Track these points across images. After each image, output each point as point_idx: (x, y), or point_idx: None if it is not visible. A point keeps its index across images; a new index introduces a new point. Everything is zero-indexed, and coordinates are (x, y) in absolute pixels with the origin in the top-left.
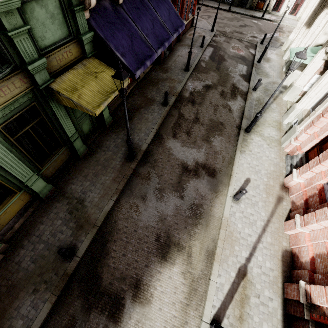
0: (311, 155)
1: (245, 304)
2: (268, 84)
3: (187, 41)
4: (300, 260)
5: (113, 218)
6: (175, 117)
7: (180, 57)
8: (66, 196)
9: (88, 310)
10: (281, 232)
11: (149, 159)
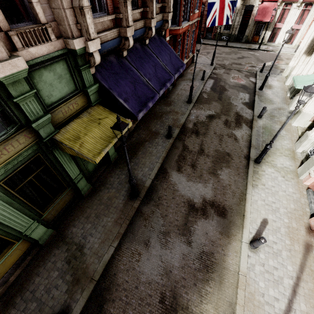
0: None
1: None
2: (274, 111)
3: (189, 75)
4: None
5: (113, 269)
6: (179, 149)
7: (182, 90)
8: (66, 241)
9: None
10: None
11: (153, 196)
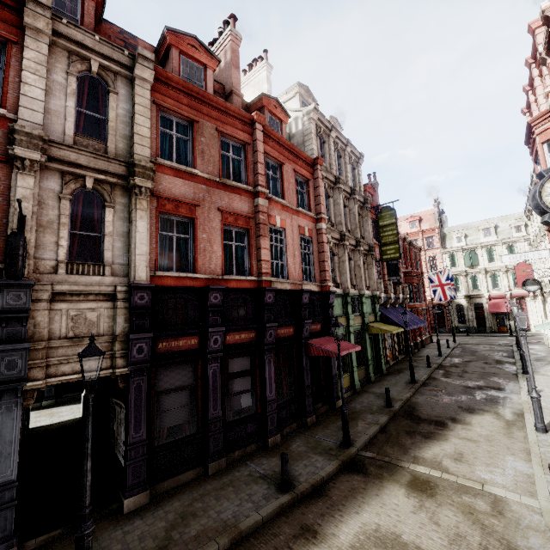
0: None
1: None
2: (538, 357)
3: (432, 346)
4: None
5: (413, 401)
6: (442, 371)
7: (429, 352)
8: (370, 392)
9: (417, 423)
10: None
11: (429, 384)
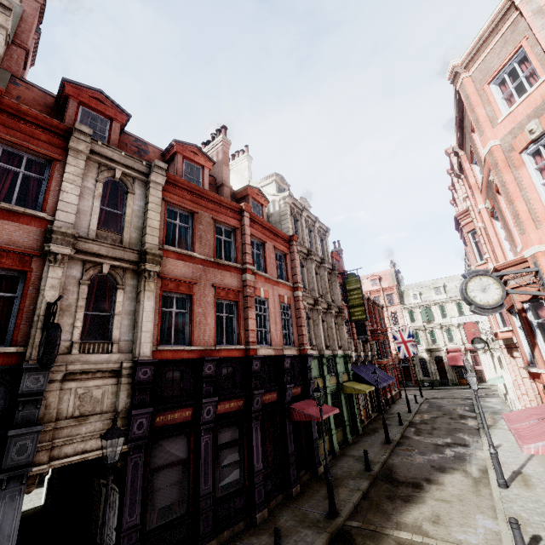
0: None
1: (527, 481)
2: (495, 410)
3: (401, 402)
4: None
5: (390, 462)
6: (413, 429)
7: (399, 408)
8: (349, 455)
9: (396, 486)
10: None
11: (403, 444)
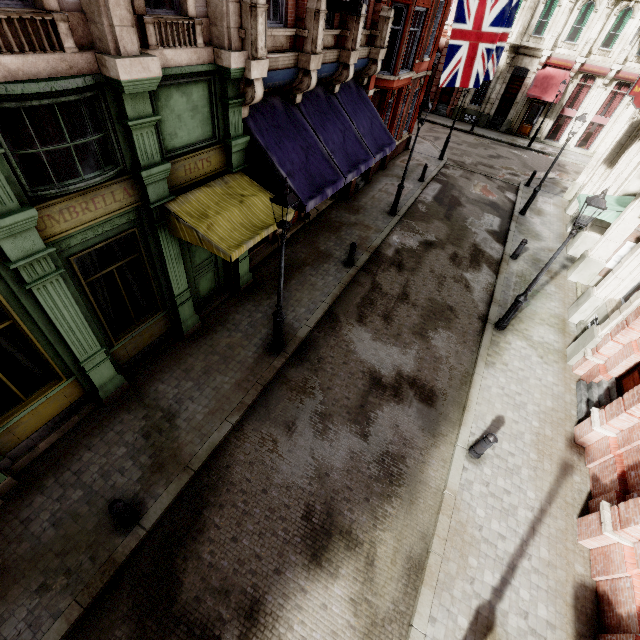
0: (628, 384)
1: None
2: (540, 252)
3: (397, 170)
4: (616, 610)
5: (225, 459)
6: (364, 287)
7: (382, 192)
8: (146, 403)
9: None
10: (570, 540)
11: (310, 355)
